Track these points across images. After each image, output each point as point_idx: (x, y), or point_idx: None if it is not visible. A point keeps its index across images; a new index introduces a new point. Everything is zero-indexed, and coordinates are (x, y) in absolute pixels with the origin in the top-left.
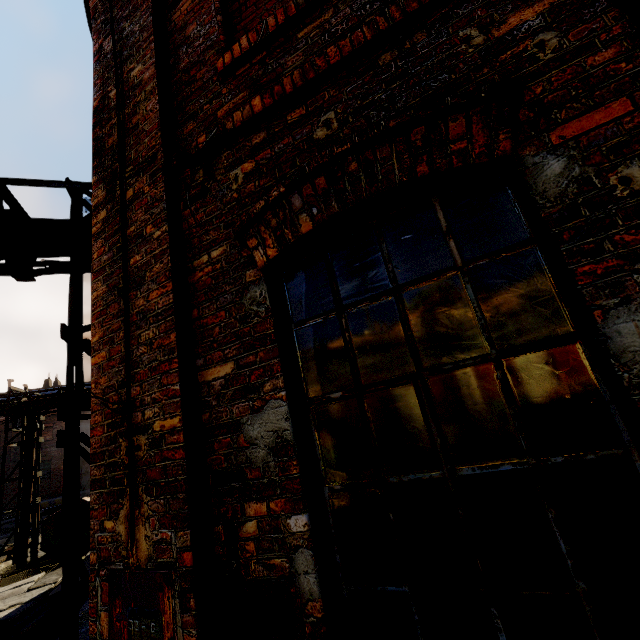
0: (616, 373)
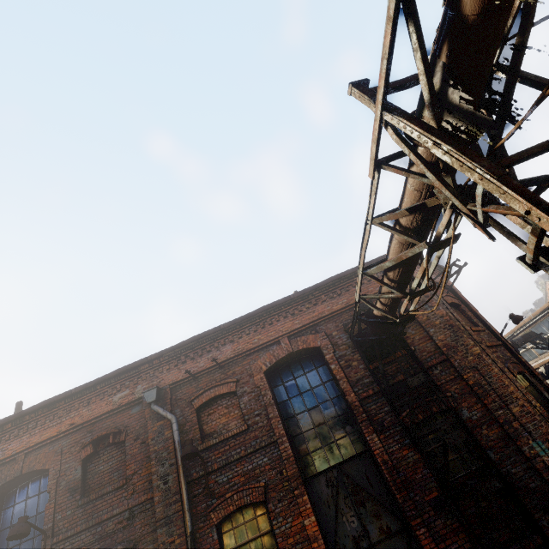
0: None
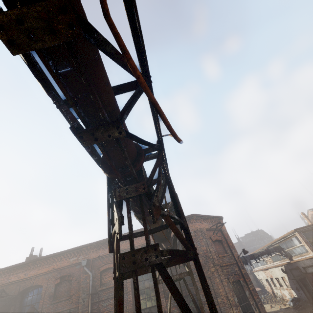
0: (247, 296)
